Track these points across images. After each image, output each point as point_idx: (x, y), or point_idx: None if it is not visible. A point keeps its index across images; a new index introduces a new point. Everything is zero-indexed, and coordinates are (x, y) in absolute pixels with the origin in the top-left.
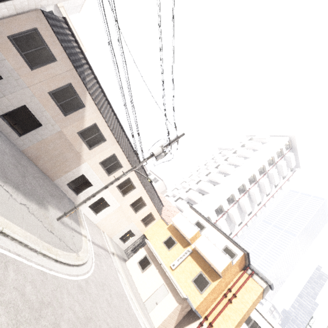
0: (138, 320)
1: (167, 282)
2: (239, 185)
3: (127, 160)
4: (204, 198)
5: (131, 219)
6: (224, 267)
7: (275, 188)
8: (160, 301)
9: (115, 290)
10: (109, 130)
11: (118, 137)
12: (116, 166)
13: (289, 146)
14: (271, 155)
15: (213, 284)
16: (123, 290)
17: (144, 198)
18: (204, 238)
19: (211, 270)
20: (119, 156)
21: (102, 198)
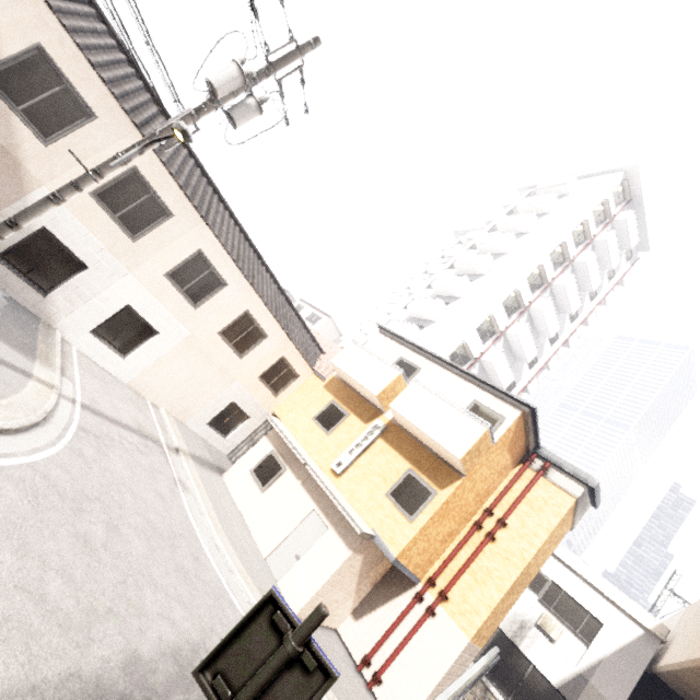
0: (229, 595)
1: (323, 505)
2: (506, 295)
3: (183, 195)
4: (424, 333)
5: (230, 372)
6: (469, 447)
7: (591, 303)
8: (305, 551)
9: (147, 520)
10: (97, 79)
11: (140, 118)
12: (151, 212)
13: (623, 195)
14: (581, 217)
15: (444, 494)
16: (187, 525)
17: (258, 316)
18: (414, 387)
19: (436, 463)
20: (152, 176)
21: (131, 311)
